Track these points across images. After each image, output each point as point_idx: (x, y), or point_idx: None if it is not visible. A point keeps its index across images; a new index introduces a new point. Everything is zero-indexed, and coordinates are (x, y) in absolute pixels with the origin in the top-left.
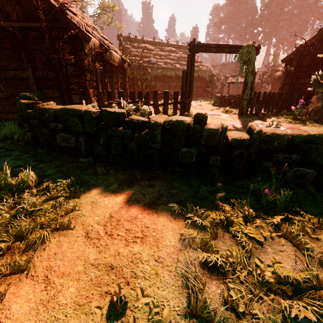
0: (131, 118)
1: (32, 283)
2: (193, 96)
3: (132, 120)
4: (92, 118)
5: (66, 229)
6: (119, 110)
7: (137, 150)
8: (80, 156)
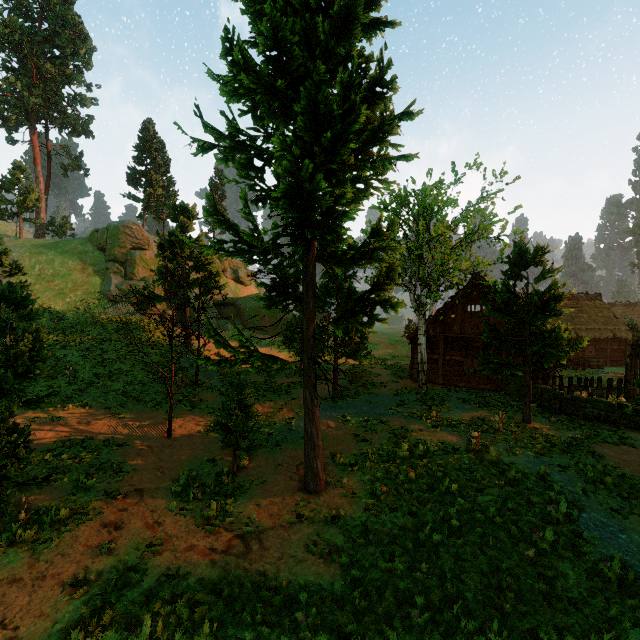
0: (635, 408)
1: (638, 446)
2: (606, 362)
3: (636, 409)
4: (612, 405)
5: (633, 440)
6: (627, 404)
7: (639, 421)
8: (596, 420)
